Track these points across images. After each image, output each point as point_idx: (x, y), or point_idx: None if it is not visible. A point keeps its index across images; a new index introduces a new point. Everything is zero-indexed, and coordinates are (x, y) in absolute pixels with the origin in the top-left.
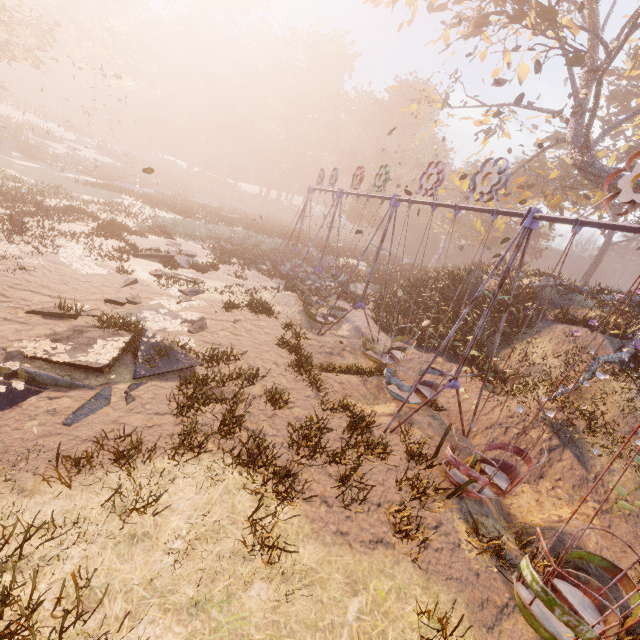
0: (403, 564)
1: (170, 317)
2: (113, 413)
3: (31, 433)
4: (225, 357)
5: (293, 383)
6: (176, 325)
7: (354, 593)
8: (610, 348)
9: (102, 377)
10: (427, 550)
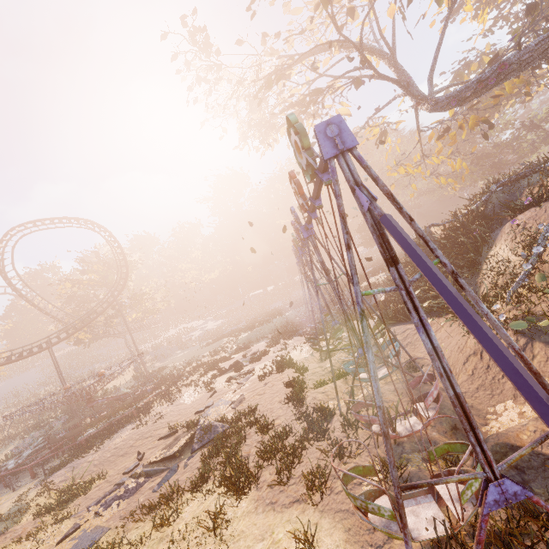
0: (307, 512)
1: (224, 405)
2: (176, 477)
3: (140, 502)
4: (244, 414)
5: (285, 410)
6: (226, 408)
7: (262, 540)
8: None
9: (178, 459)
10: (330, 496)
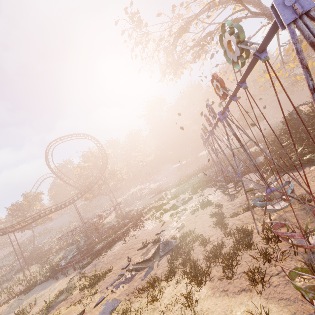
0: (254, 298)
1: (172, 229)
2: (154, 272)
3: (135, 286)
4: (187, 234)
5: (215, 231)
6: (174, 231)
7: None
8: None
9: (152, 261)
10: (269, 287)
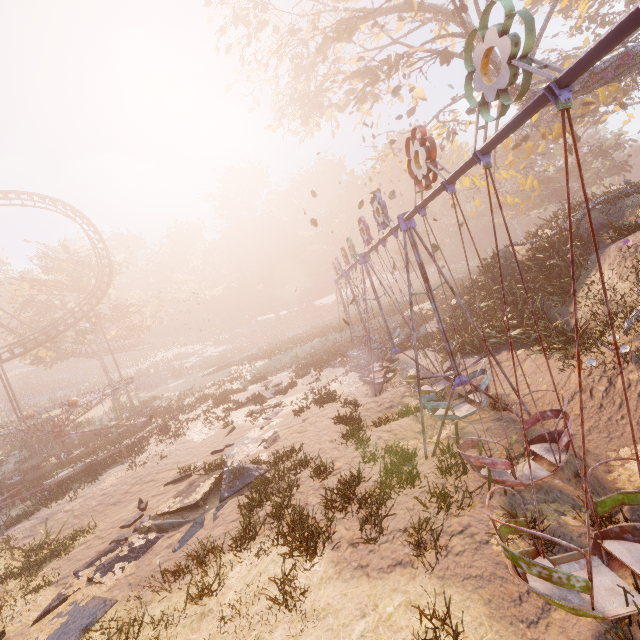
0: (419, 578)
1: (252, 443)
2: (204, 532)
3: (155, 564)
4: (286, 455)
5: (343, 451)
6: (256, 447)
7: (363, 616)
8: None
9: (201, 510)
10: (447, 557)
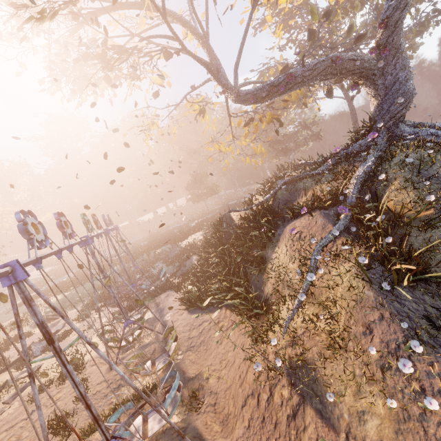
0: None
1: None
2: None
3: None
4: None
5: None
6: None
7: None
8: (328, 224)
9: None
10: None
